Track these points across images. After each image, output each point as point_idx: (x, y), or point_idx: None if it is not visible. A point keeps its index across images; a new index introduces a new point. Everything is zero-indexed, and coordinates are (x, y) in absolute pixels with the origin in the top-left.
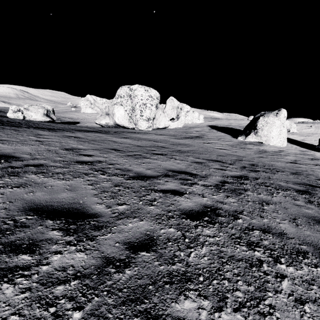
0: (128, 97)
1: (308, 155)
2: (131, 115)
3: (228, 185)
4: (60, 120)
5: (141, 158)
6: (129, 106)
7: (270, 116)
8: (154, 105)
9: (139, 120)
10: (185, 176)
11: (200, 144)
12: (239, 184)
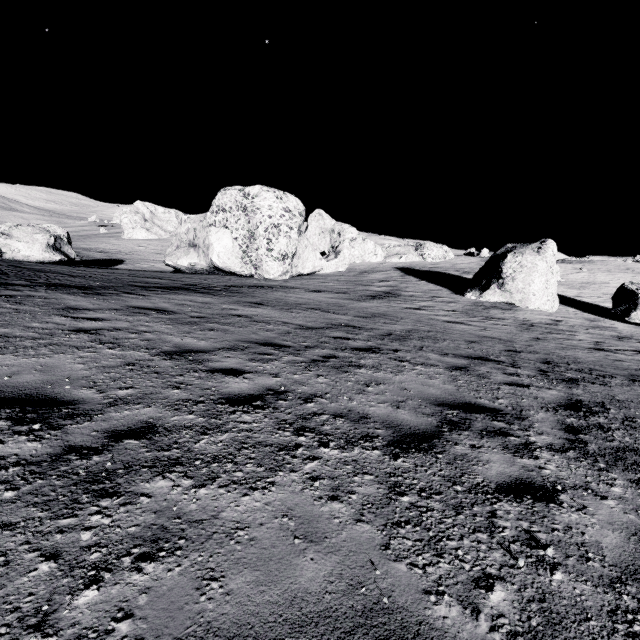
0: (240, 211)
1: (607, 330)
2: (248, 248)
3: (588, 438)
4: (78, 257)
5: (347, 367)
6: (242, 229)
7: (527, 253)
8: (295, 228)
9: (264, 258)
10: (486, 419)
11: (408, 311)
12: (602, 432)
